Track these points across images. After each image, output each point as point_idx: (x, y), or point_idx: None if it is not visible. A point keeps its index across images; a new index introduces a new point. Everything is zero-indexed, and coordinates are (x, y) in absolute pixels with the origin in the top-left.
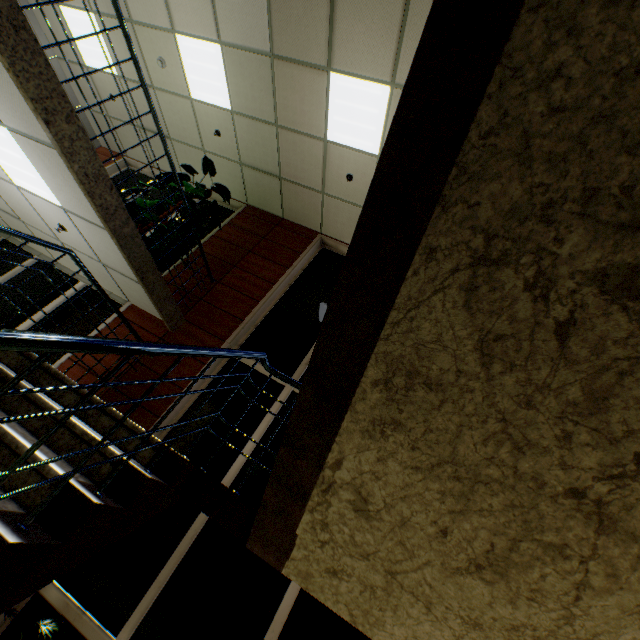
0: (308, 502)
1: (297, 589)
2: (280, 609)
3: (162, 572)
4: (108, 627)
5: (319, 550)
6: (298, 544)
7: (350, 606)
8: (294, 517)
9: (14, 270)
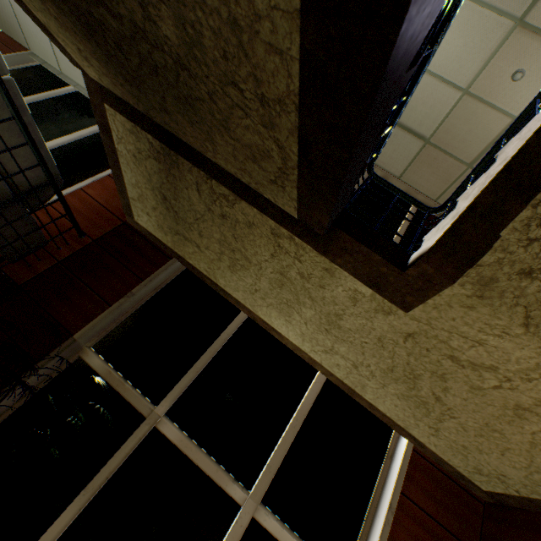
0: (536, 196)
1: (316, 393)
2: (302, 405)
3: (199, 361)
4: (148, 397)
5: (521, 250)
6: (495, 248)
7: (530, 308)
8: (506, 217)
9: (48, 92)
